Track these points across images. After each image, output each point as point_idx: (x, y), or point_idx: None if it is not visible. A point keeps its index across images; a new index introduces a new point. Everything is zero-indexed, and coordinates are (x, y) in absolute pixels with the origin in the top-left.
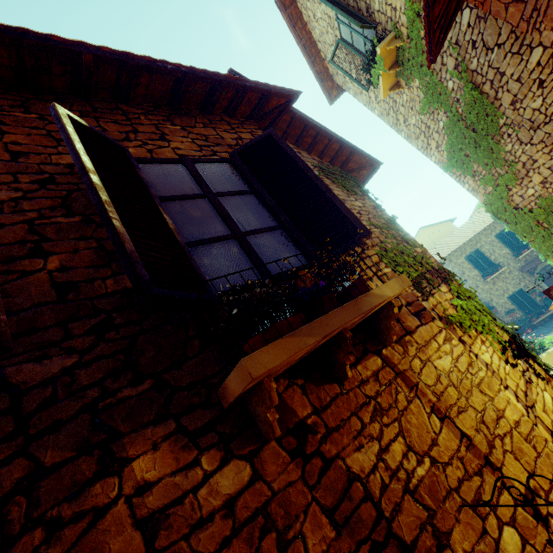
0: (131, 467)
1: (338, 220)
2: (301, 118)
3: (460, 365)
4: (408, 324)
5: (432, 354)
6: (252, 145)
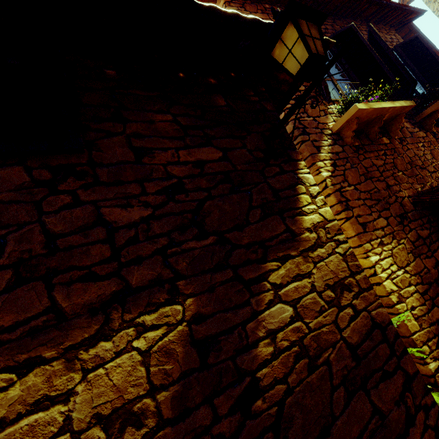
0: (404, 124)
1: None
2: (410, 26)
3: None
4: None
5: None
6: (406, 42)
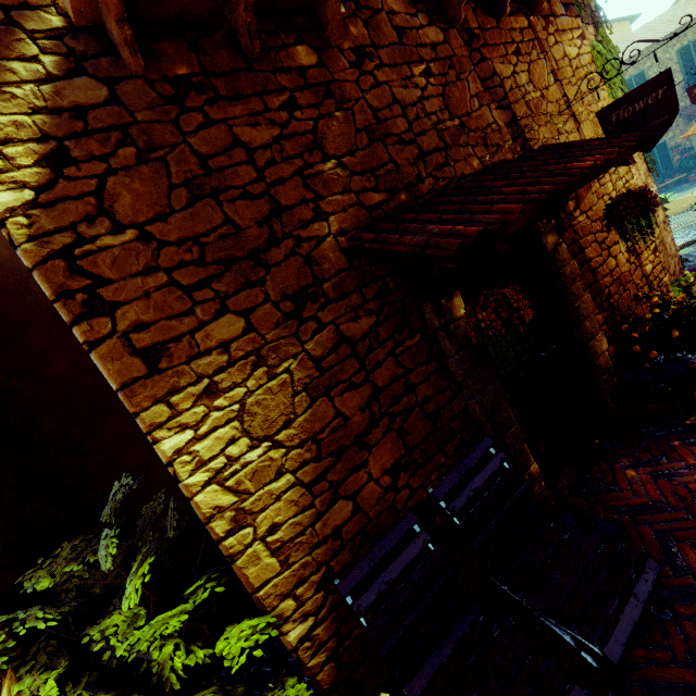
0: None
1: None
2: None
3: (582, 60)
4: (555, 9)
5: (565, 41)
6: None
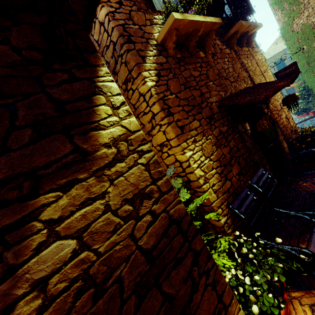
0: (216, 41)
1: (245, 5)
2: None
3: (262, 60)
4: (253, 46)
5: (257, 55)
6: None
